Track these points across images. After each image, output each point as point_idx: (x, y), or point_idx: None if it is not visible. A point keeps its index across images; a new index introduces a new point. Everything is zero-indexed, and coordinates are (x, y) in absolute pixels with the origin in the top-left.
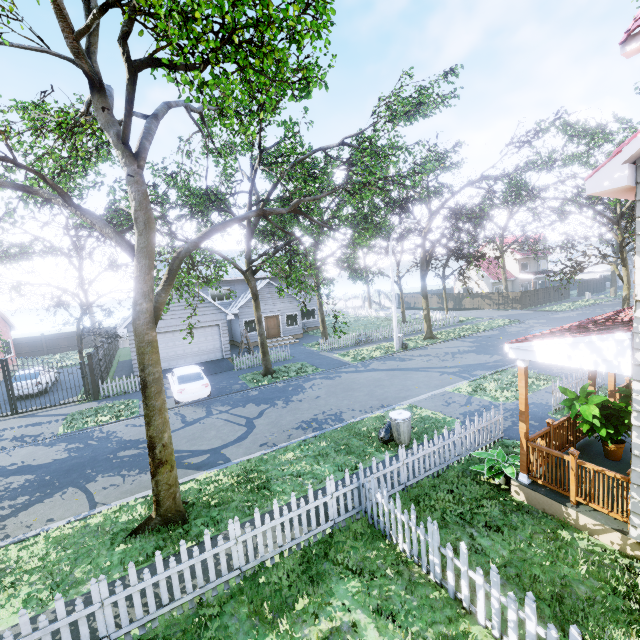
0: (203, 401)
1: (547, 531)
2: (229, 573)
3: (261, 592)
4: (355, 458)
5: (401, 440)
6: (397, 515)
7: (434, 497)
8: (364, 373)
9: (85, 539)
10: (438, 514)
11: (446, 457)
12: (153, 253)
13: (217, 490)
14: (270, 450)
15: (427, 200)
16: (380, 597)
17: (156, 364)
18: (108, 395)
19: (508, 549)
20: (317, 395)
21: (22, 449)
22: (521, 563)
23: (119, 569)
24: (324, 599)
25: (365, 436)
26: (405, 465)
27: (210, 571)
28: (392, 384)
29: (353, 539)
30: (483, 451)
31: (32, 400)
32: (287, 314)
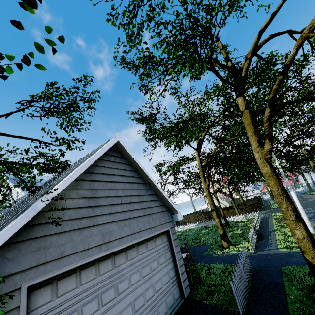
0: None
1: None
2: None
3: None
4: None
5: None
6: None
7: None
8: None
9: None
10: None
11: None
12: None
13: None
14: None
15: None
16: None
17: None
18: None
19: None
20: None
21: None
22: None
23: None
24: None
25: None
26: None
27: None
28: None
29: None
30: None
31: None
32: None
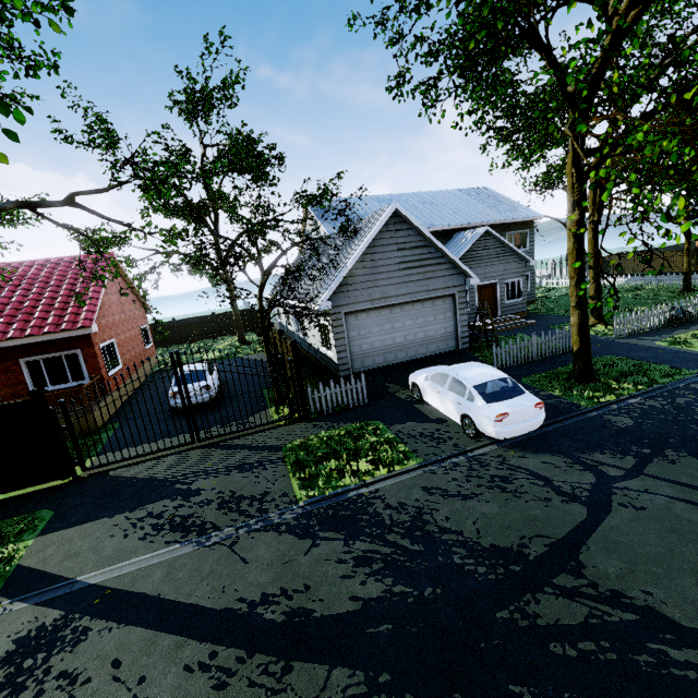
0: (523, 434)
1: None
2: None
3: None
4: None
5: None
6: None
7: None
8: None
9: None
10: None
11: None
12: None
13: None
14: None
15: None
16: None
17: None
18: (320, 411)
19: None
20: None
21: (254, 539)
22: None
23: None
24: None
25: None
26: None
27: None
28: None
29: None
30: None
31: (204, 413)
32: (507, 281)
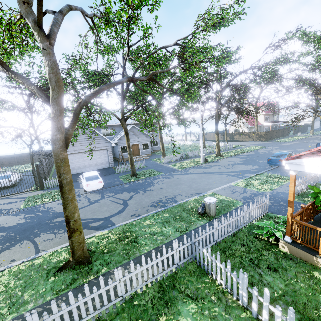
0: (99, 190)
1: (305, 272)
2: (116, 299)
3: (135, 312)
4: (185, 224)
5: (210, 213)
6: (217, 264)
7: (234, 249)
8: (185, 175)
9: (31, 273)
10: (238, 260)
11: (238, 224)
12: (62, 102)
13: (108, 243)
14: (137, 218)
15: (220, 80)
16: (209, 316)
17: (68, 172)
18: (48, 187)
19: (284, 283)
20: (161, 187)
21: (0, 217)
22: (293, 293)
23: (50, 294)
24: (175, 317)
25: (189, 211)
26: (217, 230)
27: (104, 300)
28: (201, 181)
29: (189, 275)
30: (261, 221)
31: (7, 189)
32: (143, 143)
